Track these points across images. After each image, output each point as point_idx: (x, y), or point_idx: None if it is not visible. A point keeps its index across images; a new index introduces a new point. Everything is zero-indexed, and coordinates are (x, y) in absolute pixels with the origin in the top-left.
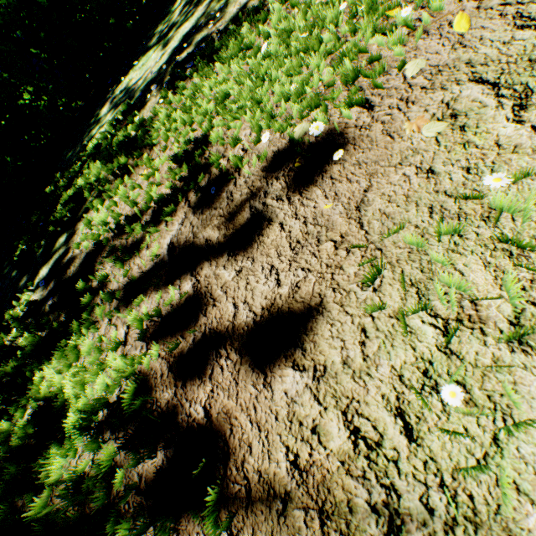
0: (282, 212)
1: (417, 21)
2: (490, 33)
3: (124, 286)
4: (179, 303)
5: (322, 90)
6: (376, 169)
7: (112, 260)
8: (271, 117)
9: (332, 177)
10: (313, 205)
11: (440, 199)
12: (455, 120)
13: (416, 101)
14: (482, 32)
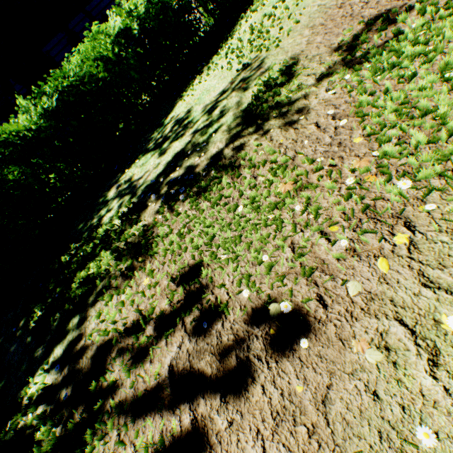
0: (263, 373)
1: (351, 241)
2: (403, 279)
3: (131, 396)
4: (180, 437)
5: (287, 267)
6: (334, 369)
7: (120, 364)
8: (249, 275)
9: (300, 358)
10: (287, 379)
11: (386, 427)
12: (388, 352)
13: (358, 318)
14: (398, 275)
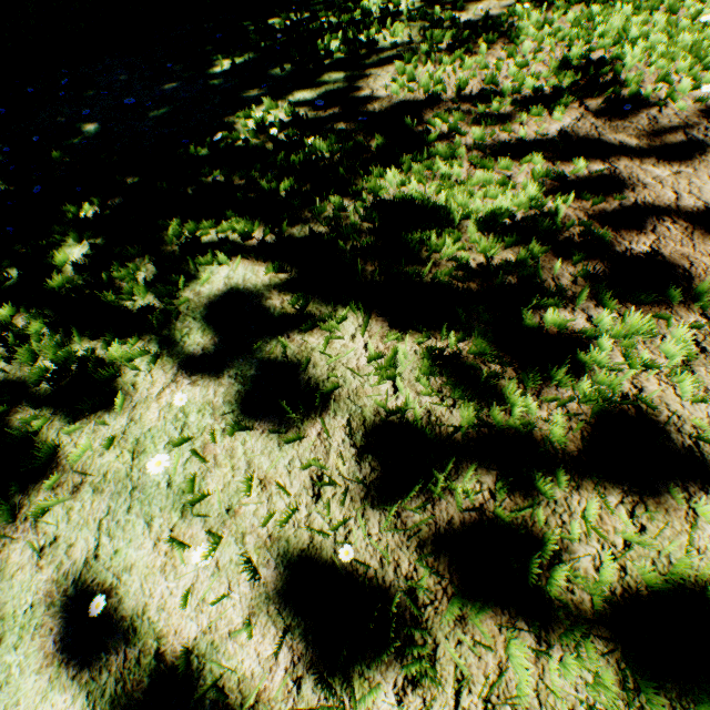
0: None
1: None
2: None
3: (486, 145)
4: (588, 177)
5: None
6: None
7: (463, 118)
8: None
9: None
10: None
11: None
12: None
13: None
14: None
